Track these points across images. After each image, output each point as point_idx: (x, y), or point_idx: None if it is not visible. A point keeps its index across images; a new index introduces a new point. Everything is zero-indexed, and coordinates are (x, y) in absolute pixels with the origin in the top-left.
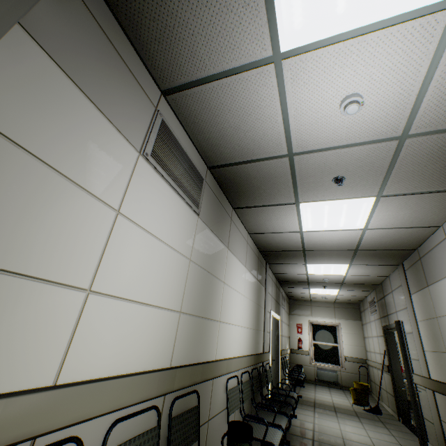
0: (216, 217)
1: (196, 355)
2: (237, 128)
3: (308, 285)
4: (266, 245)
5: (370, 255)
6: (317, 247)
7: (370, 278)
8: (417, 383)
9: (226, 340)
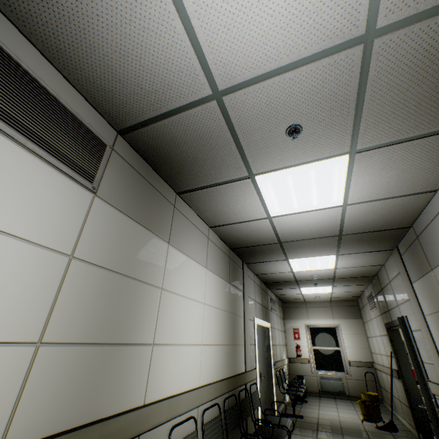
0: (141, 201)
1: (92, 407)
2: (124, 53)
3: (297, 284)
4: (235, 240)
5: (358, 240)
6: (294, 237)
7: (363, 269)
8: (436, 394)
9: (169, 369)
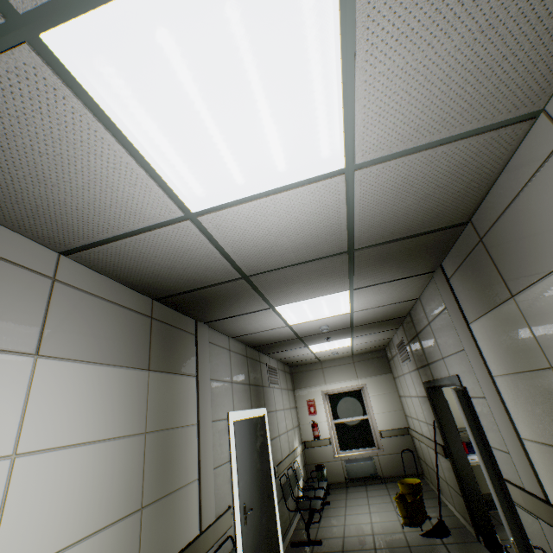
0: None
1: None
2: None
3: (303, 342)
4: (151, 282)
5: (381, 259)
6: (267, 262)
7: (391, 308)
8: (515, 501)
9: None
